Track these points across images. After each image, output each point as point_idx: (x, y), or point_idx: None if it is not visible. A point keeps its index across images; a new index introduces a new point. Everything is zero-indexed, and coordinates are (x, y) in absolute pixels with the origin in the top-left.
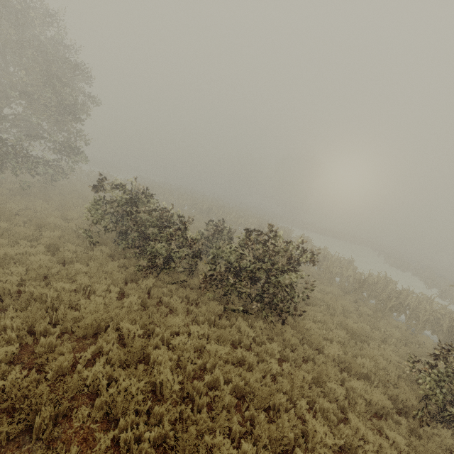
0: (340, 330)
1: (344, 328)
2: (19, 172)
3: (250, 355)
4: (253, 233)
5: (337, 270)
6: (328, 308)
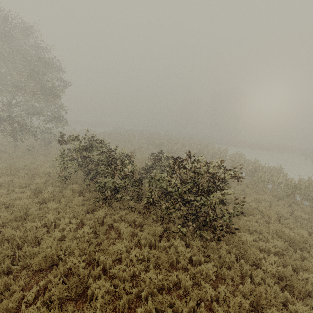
0: (276, 238)
1: (281, 237)
2: (24, 139)
3: (185, 278)
4: (195, 156)
5: (268, 179)
6: (263, 216)
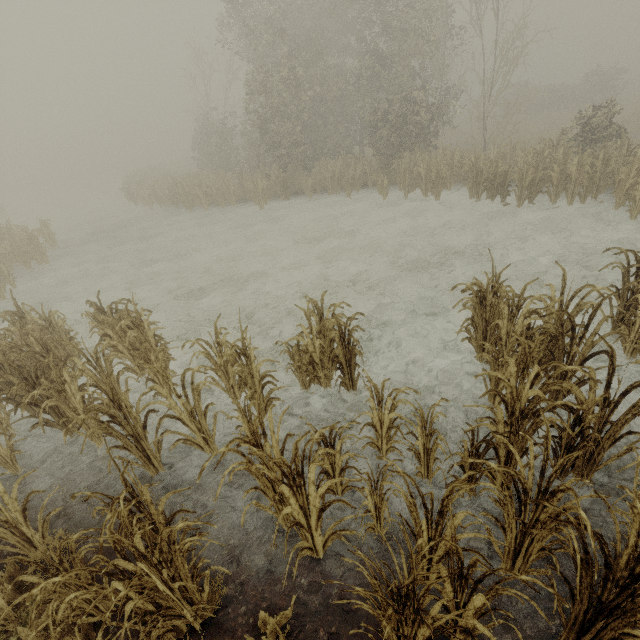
0: None
1: None
2: None
3: None
4: None
5: None
6: None
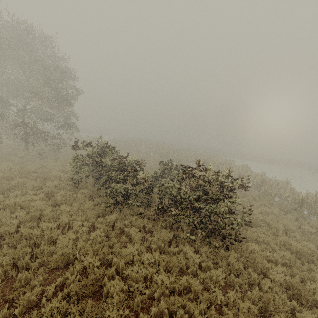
0: (284, 250)
1: (288, 248)
2: (36, 143)
3: (195, 282)
4: (201, 167)
5: (275, 192)
6: (270, 228)
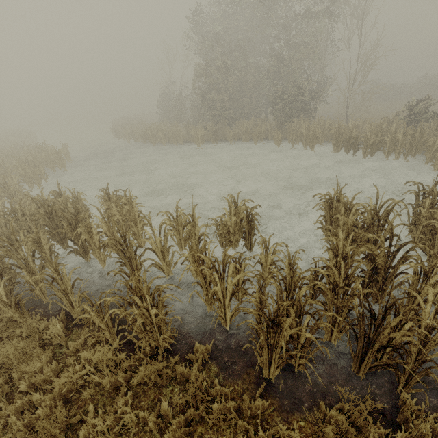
0: None
1: None
2: None
3: None
4: None
5: None
6: None
